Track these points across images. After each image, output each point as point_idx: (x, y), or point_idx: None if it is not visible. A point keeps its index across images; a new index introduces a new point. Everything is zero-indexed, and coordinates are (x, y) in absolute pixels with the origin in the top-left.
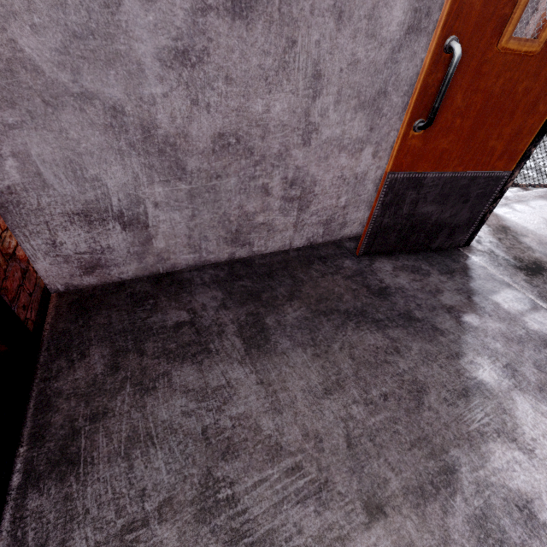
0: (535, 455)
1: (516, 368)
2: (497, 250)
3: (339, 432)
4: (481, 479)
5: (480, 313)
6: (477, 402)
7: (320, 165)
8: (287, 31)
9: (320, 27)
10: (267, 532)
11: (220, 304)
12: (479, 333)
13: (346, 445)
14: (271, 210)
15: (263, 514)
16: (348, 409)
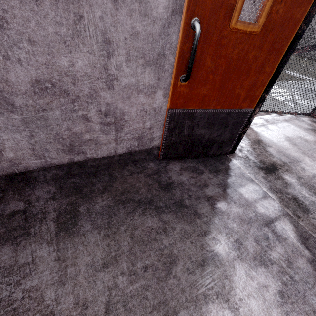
0: (239, 312)
1: (242, 242)
2: (251, 156)
3: (103, 299)
4: None
5: (229, 201)
6: (209, 270)
7: (125, 102)
8: (73, 8)
9: (101, 7)
10: None
11: (51, 196)
12: (224, 216)
13: (104, 311)
14: (94, 131)
15: None
16: (115, 280)
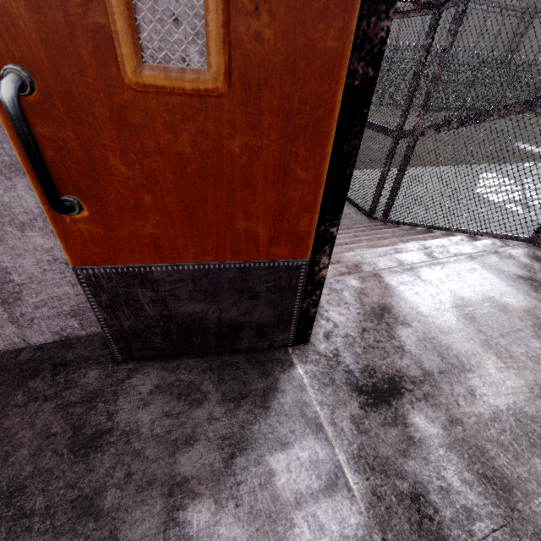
0: None
1: None
2: (346, 353)
3: None
4: None
5: (224, 497)
6: None
7: None
8: None
9: None
10: None
11: None
12: None
13: None
14: None
15: None
16: None
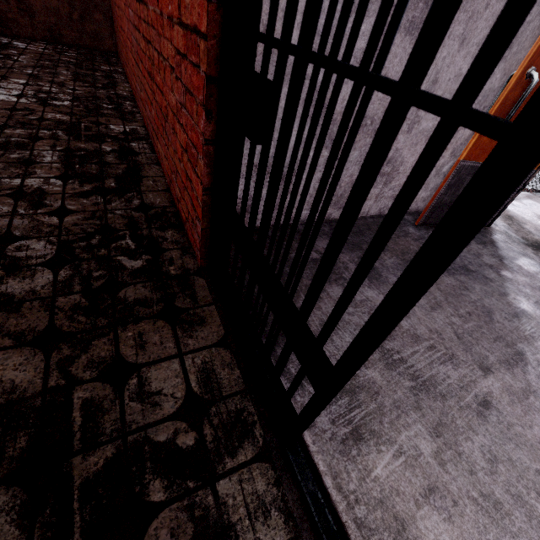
0: None
1: None
2: (510, 232)
3: (449, 330)
4: (539, 359)
5: (511, 270)
6: (524, 320)
7: (410, 149)
8: None
9: (449, 48)
10: (430, 376)
11: None
12: (514, 283)
13: (456, 337)
14: None
15: (424, 368)
16: (449, 319)
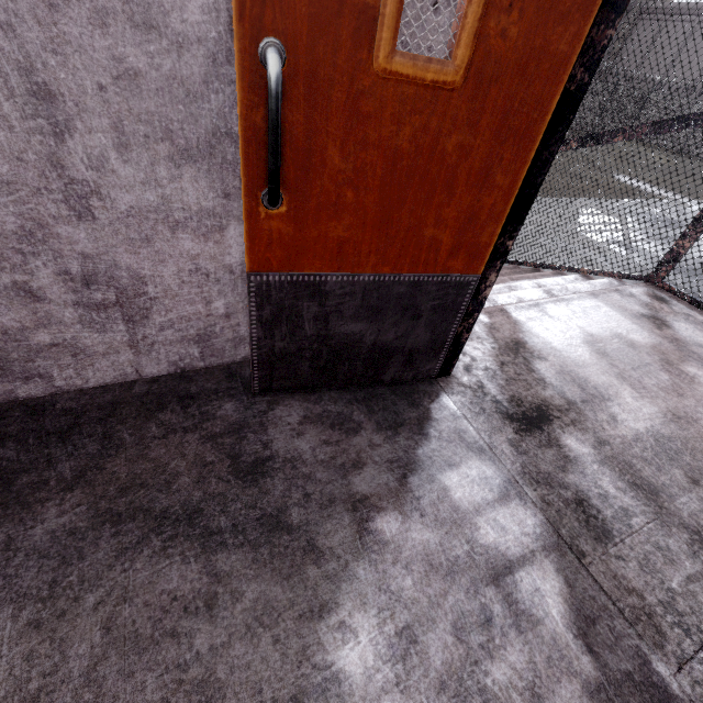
0: None
1: (418, 636)
2: (490, 384)
3: None
4: None
5: (408, 510)
6: None
7: (138, 252)
8: None
9: None
10: None
11: None
12: (386, 556)
13: None
14: (62, 324)
15: None
16: None
